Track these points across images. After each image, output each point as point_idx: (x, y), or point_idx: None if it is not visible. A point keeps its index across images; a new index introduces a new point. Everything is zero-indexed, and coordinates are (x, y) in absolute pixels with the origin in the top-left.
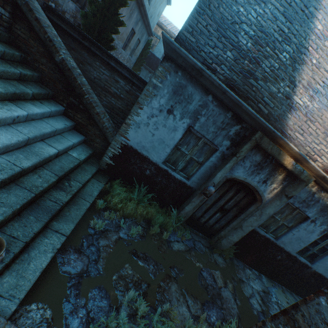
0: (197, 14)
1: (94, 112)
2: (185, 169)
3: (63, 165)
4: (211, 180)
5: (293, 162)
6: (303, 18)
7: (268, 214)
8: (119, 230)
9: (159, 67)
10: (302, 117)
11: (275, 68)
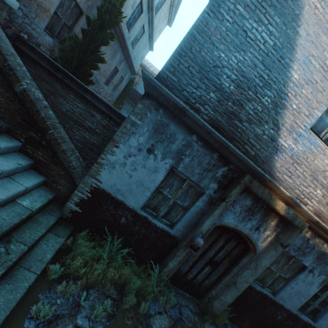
0: (179, 55)
1: (59, 149)
2: (168, 215)
3: (2, 221)
4: (198, 228)
5: (285, 207)
6: (280, 67)
7: (264, 267)
8: (77, 312)
9: (138, 104)
10: (289, 159)
11: (259, 111)
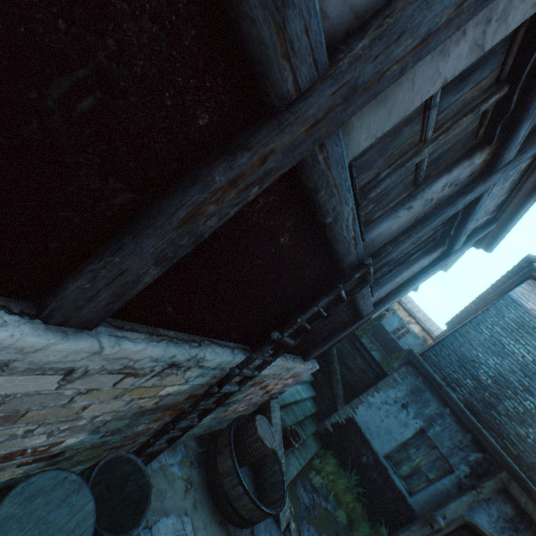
0: (441, 345)
1: (334, 377)
2: (408, 478)
3: (305, 409)
4: (441, 508)
5: None
6: None
7: None
8: (327, 501)
9: (402, 367)
10: None
11: (520, 411)
